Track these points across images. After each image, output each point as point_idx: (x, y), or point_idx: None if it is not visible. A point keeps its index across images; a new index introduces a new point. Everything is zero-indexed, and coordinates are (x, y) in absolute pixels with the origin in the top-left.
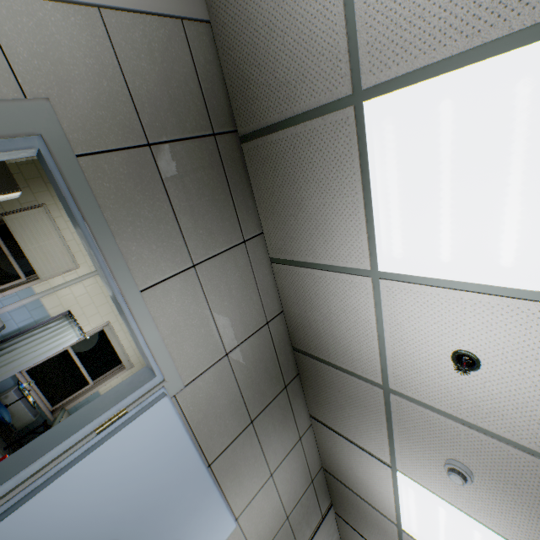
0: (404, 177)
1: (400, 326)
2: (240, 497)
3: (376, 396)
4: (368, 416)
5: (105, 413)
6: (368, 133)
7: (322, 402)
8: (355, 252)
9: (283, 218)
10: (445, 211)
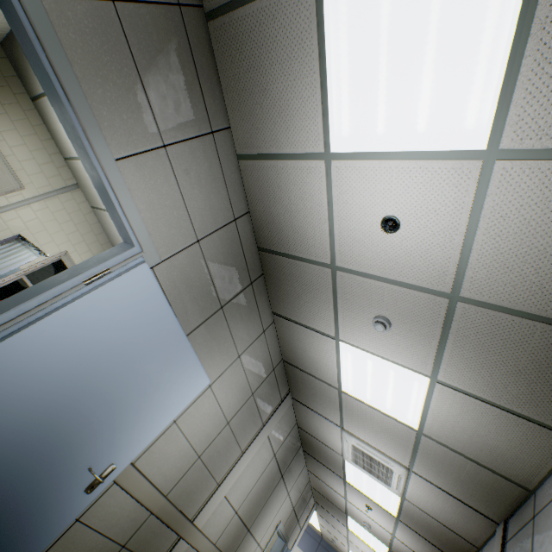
0: (353, 53)
1: (345, 205)
2: (213, 369)
3: (326, 276)
4: (319, 298)
5: (90, 269)
6: (325, 6)
7: (283, 297)
8: (312, 136)
9: (250, 108)
10: (382, 84)
